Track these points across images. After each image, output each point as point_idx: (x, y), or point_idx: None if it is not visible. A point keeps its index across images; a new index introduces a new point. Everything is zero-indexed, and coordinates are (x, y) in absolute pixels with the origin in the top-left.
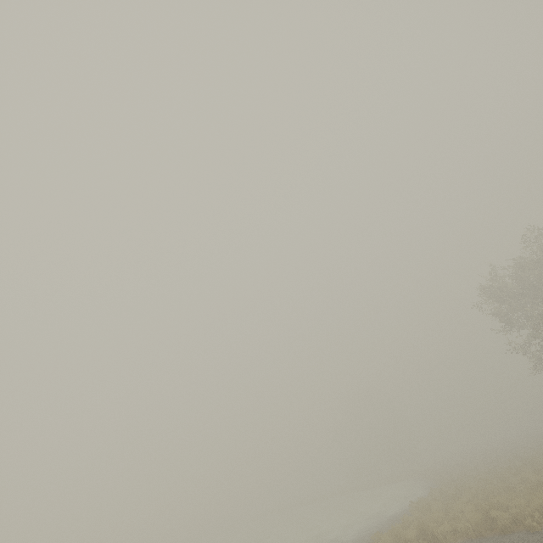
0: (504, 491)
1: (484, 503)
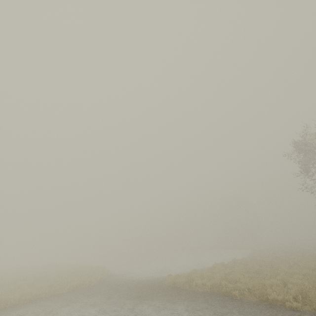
0: (255, 271)
1: (230, 275)
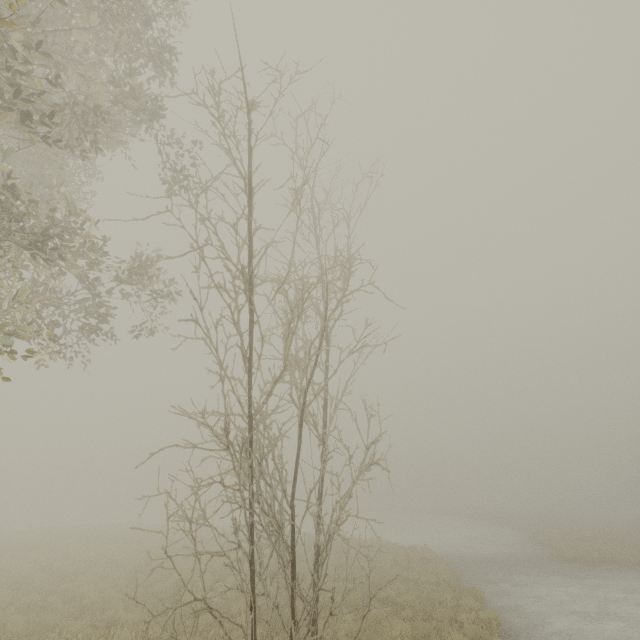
0: None
1: None
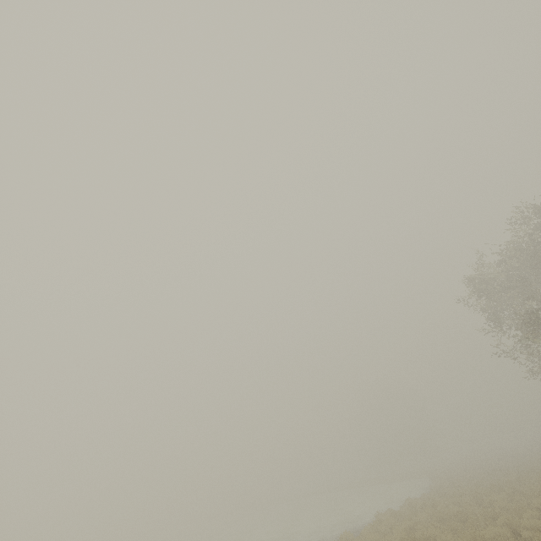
0: (456, 517)
1: (417, 532)
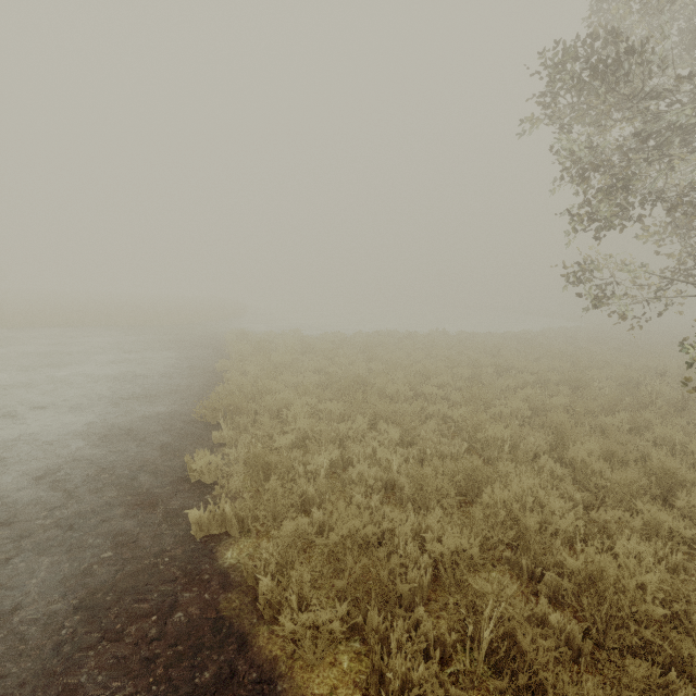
0: (363, 348)
1: (290, 344)
